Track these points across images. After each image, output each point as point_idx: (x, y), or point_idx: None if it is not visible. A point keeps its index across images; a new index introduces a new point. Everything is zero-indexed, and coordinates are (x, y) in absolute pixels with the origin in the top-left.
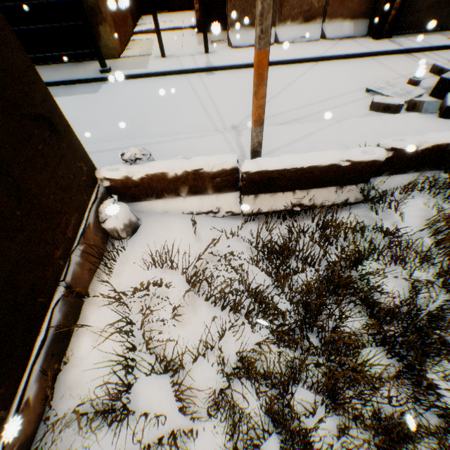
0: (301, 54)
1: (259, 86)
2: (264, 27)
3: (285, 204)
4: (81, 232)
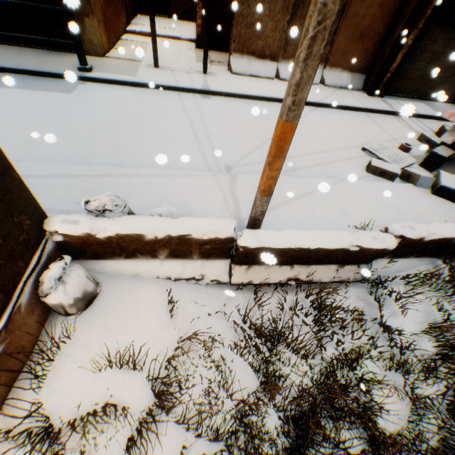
0: None
1: (276, 157)
2: (297, 97)
3: (279, 278)
4: (3, 323)
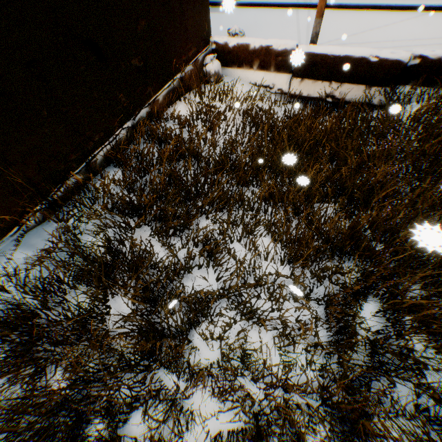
0: (417, 2)
1: None
2: None
3: (321, 93)
4: (194, 60)
